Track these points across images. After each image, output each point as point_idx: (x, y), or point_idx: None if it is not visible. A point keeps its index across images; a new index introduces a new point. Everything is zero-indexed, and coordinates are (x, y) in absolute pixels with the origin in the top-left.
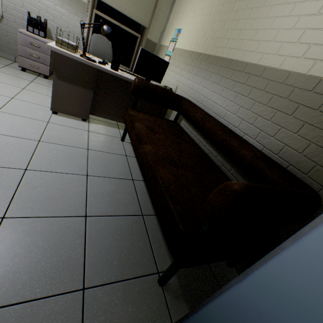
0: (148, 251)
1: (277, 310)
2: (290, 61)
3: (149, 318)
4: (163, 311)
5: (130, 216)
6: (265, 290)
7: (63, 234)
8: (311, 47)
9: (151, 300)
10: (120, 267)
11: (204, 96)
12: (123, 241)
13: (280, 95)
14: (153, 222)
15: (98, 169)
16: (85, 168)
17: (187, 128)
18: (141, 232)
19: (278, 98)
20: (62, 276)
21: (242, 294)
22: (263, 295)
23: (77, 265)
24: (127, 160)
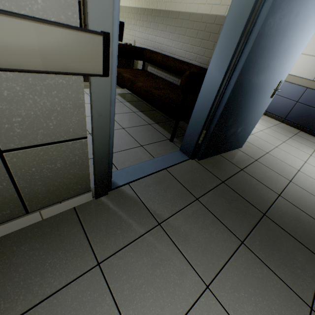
0: (160, 134)
1: (205, 99)
2: (201, 7)
3: (171, 149)
4: (176, 147)
5: (144, 125)
6: (202, 97)
7: (119, 135)
8: None
9: (169, 145)
10: (151, 140)
11: (158, 43)
12: (147, 133)
13: (201, 30)
14: (156, 126)
15: None
16: None
17: (154, 71)
18: (153, 130)
19: (201, 32)
20: (131, 144)
21: (197, 105)
22: (202, 99)
23: (134, 141)
24: (124, 104)
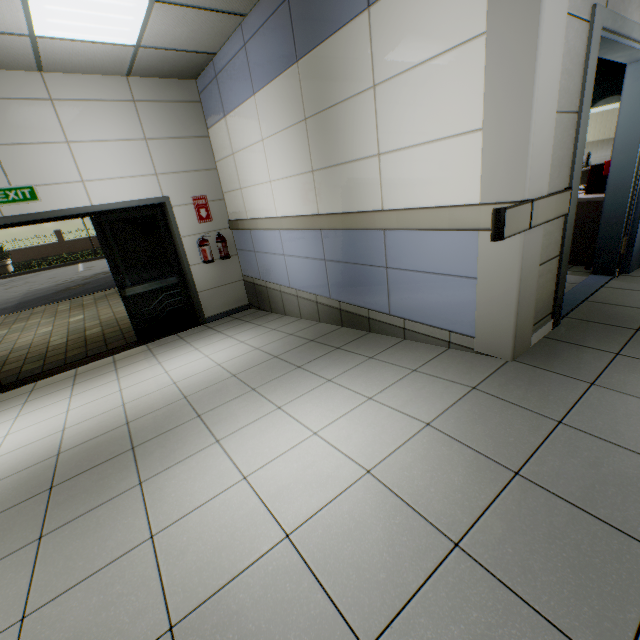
0: None
1: None
2: None
3: None
4: None
5: None
6: None
7: None
8: None
9: None
10: None
11: None
12: None
13: None
14: None
15: None
16: None
17: None
18: None
19: None
20: None
21: None
22: None
23: None
24: None
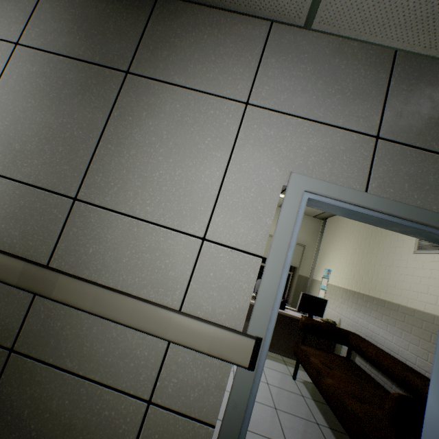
0: None
1: None
2: (430, 307)
3: None
4: None
5: None
6: None
7: None
8: (438, 298)
9: None
10: None
11: (371, 331)
12: None
13: (436, 333)
14: None
15: (282, 404)
16: (271, 400)
17: (364, 365)
18: None
19: (436, 335)
20: None
21: None
22: None
23: None
24: (305, 400)
